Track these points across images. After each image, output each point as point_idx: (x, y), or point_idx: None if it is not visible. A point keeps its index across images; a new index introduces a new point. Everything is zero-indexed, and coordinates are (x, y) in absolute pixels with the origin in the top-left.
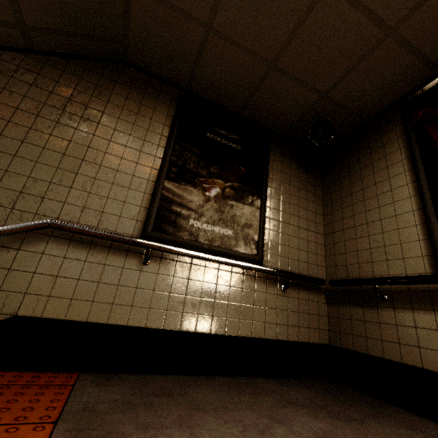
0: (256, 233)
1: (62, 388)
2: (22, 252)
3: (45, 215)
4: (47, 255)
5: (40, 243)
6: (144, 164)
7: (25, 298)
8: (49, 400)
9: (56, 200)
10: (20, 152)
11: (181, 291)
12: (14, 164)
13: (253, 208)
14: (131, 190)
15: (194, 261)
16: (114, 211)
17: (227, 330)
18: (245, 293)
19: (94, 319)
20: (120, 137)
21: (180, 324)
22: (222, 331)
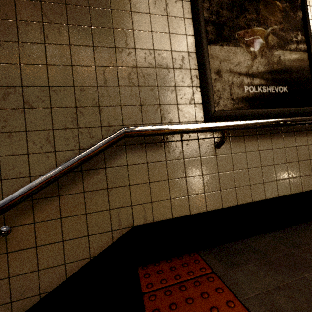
0: (309, 81)
1: (210, 280)
2: (109, 170)
3: (110, 125)
4: (131, 165)
5: (119, 155)
6: (177, 32)
7: (133, 209)
8: (225, 305)
9: (112, 106)
10: (49, 58)
11: (256, 163)
12: (51, 76)
13: (300, 52)
14: (175, 70)
15: (258, 130)
16: (170, 100)
17: (303, 187)
18: (310, 148)
19: (195, 210)
20: (138, 3)
21: (264, 193)
22: (299, 189)
